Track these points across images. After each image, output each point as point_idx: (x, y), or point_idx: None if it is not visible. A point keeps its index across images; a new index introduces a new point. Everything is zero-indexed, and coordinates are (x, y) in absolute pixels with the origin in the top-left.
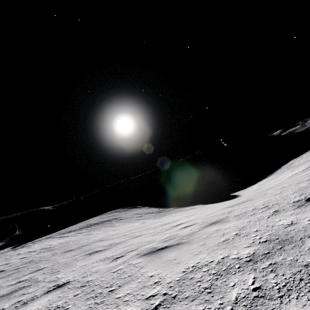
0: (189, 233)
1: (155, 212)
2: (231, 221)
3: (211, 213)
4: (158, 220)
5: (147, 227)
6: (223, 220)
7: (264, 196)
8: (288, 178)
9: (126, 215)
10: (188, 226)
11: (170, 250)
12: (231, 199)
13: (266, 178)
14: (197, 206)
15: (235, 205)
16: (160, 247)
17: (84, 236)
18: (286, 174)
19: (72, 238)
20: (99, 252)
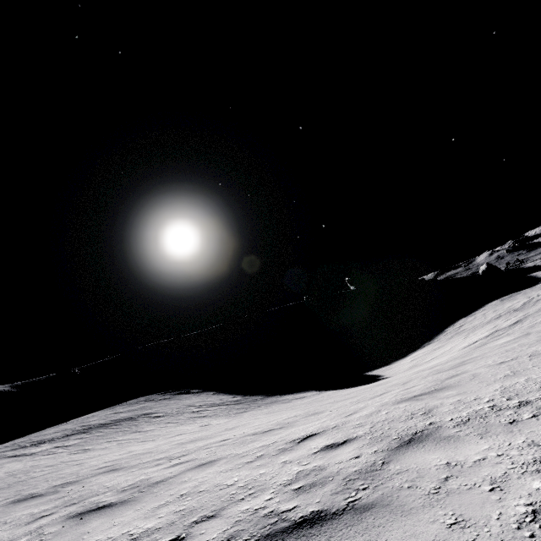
0: (360, 469)
1: (228, 404)
2: (465, 439)
3: (374, 412)
4: (237, 421)
5: (218, 437)
6: (431, 432)
7: (478, 379)
8: (467, 349)
9: (168, 408)
10: (337, 444)
11: (344, 535)
12: (371, 383)
13: (423, 347)
14: (308, 394)
15: (422, 396)
16: (297, 514)
17: (72, 454)
18: (458, 342)
19: (43, 460)
20: (106, 511)
